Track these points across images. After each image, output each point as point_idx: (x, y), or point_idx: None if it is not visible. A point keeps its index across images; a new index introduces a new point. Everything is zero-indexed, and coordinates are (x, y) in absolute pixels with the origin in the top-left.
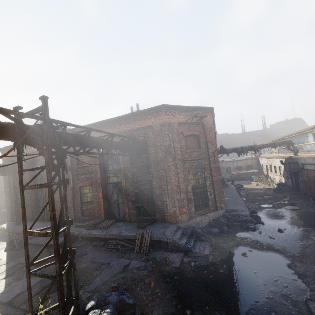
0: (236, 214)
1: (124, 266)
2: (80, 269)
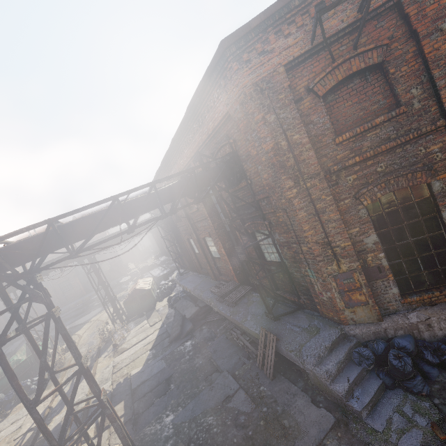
0: None
1: (225, 397)
2: (194, 368)
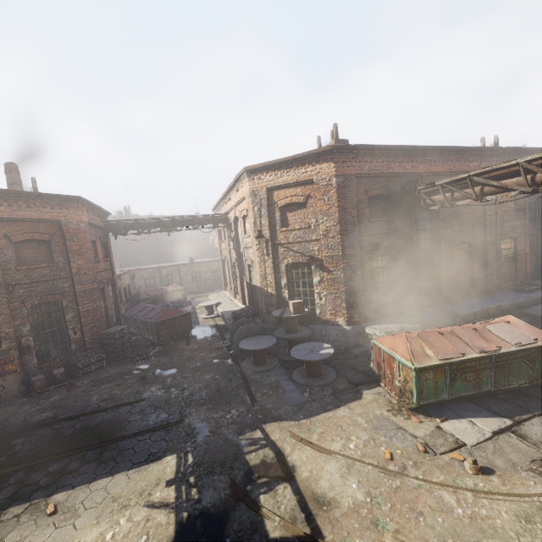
0: None
1: None
2: None
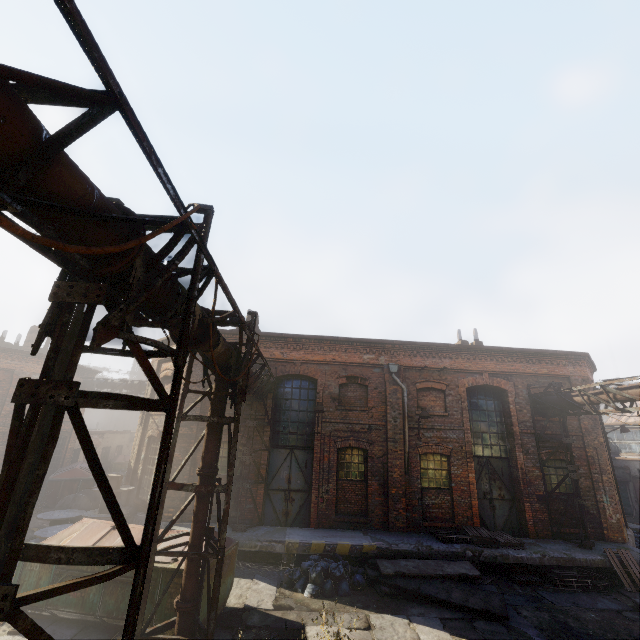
0: None
1: None
2: (604, 621)
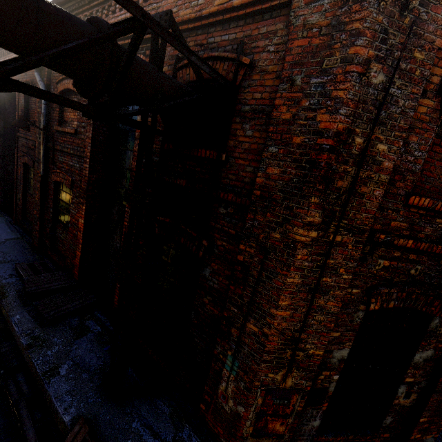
0: None
1: None
2: None
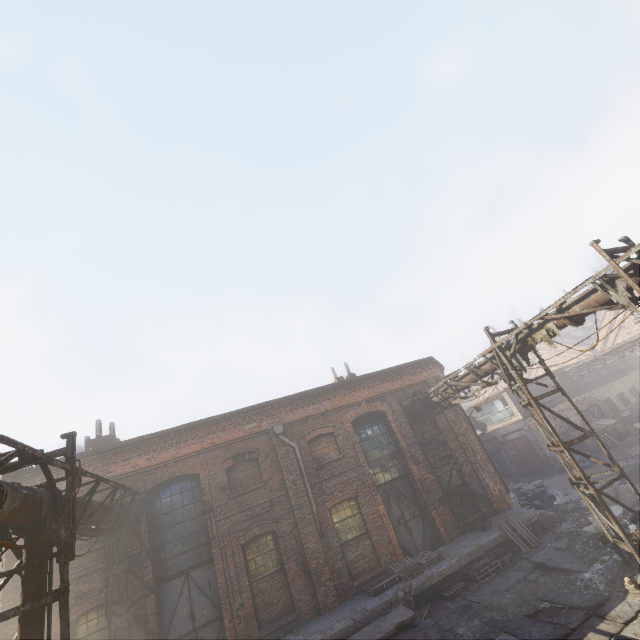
0: (526, 490)
1: (557, 550)
2: (517, 596)
